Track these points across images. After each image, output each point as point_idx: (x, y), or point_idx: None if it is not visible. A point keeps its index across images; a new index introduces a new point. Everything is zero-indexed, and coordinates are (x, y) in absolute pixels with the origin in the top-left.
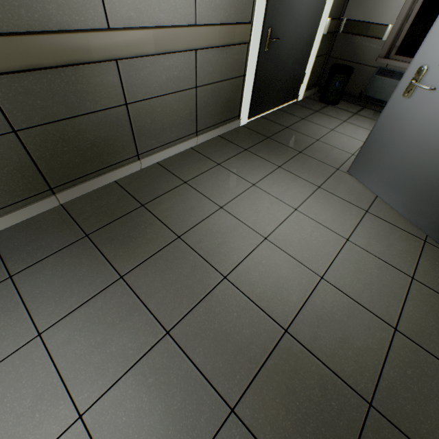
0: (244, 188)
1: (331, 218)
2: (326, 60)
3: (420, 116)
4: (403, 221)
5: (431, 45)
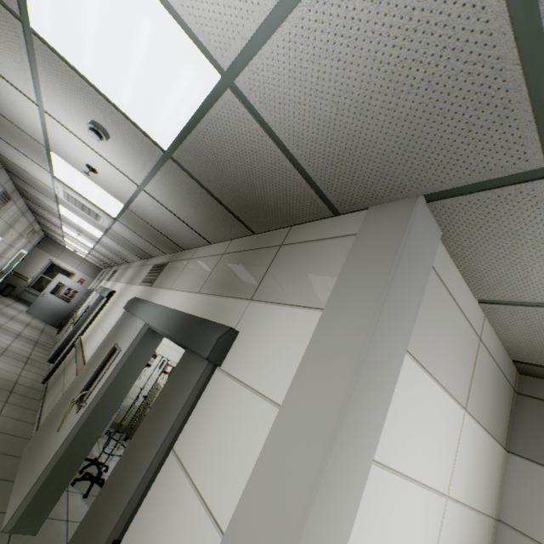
0: (3, 307)
1: (27, 317)
2: (4, 280)
3: (46, 300)
4: (42, 321)
5: (47, 290)
